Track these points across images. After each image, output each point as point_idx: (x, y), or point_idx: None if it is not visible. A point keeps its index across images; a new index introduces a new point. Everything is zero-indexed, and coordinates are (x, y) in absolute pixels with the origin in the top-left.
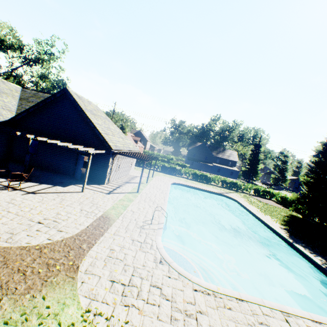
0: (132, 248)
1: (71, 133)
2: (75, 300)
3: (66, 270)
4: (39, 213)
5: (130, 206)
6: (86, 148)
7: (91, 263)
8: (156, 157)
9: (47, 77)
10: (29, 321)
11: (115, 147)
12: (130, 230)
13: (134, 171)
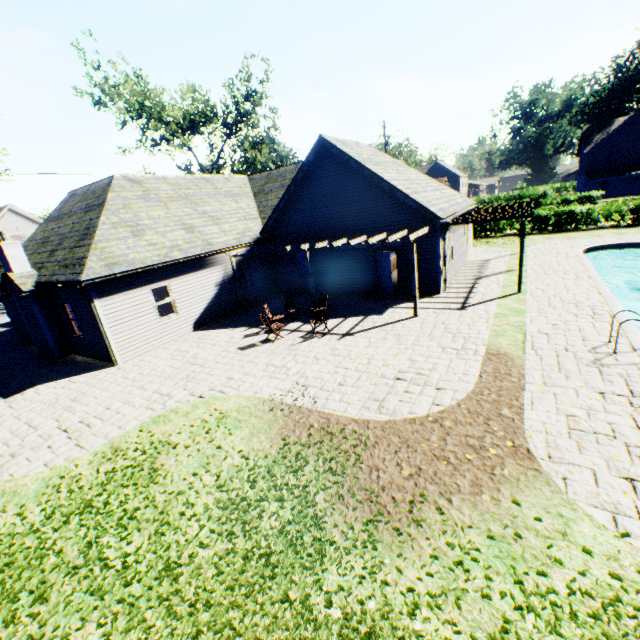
0: (612, 410)
1: (352, 217)
2: (577, 510)
3: (510, 455)
4: (383, 364)
5: (526, 324)
6: (396, 235)
7: (547, 444)
8: (526, 202)
9: (262, 140)
10: (524, 539)
11: (441, 213)
12: (574, 373)
13: (473, 252)
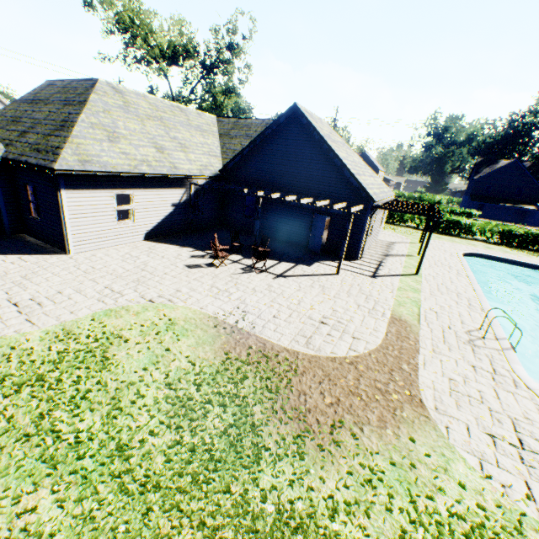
0: (481, 381)
1: (302, 179)
2: (455, 453)
3: (408, 402)
4: (310, 308)
5: (421, 300)
6: (339, 204)
7: (435, 398)
8: (433, 206)
9: (233, 89)
10: (417, 469)
11: (375, 196)
12: (455, 347)
13: (382, 233)
